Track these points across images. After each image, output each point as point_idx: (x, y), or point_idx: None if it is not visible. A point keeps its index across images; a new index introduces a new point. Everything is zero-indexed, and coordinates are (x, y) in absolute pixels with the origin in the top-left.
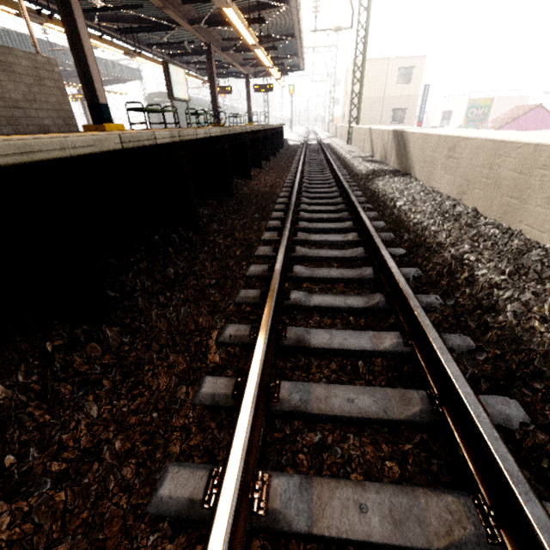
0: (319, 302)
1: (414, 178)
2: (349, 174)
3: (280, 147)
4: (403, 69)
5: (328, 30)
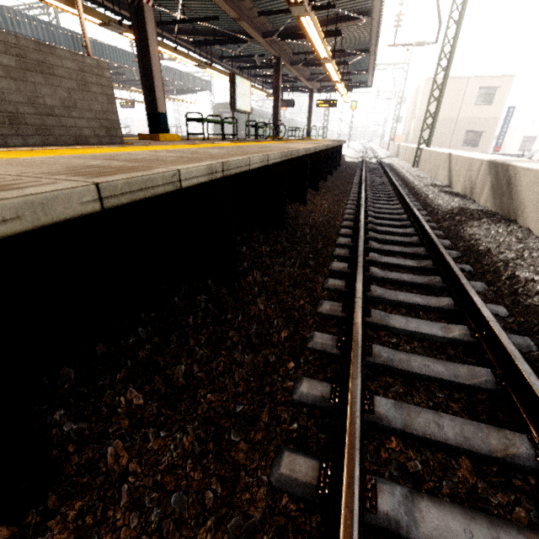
0: (437, 535)
1: (526, 229)
2: (424, 209)
3: (337, 164)
4: (485, 89)
5: (408, 45)
